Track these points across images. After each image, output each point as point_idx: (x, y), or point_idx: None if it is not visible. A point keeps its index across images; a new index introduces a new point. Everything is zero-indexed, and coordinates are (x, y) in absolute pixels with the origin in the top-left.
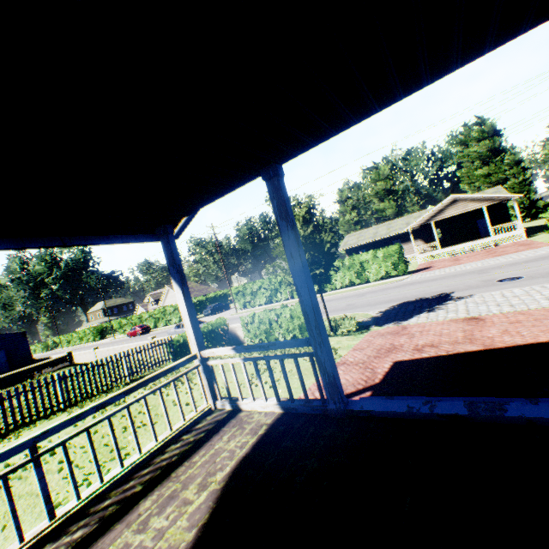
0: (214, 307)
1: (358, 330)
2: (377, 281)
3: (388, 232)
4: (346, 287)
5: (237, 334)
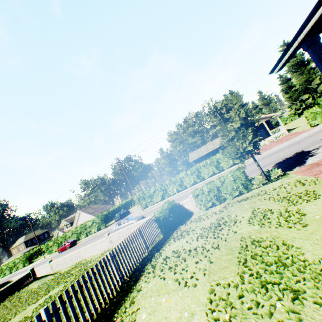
0: (121, 214)
1: (283, 175)
2: (229, 168)
3: (214, 146)
4: (210, 177)
5: (184, 208)
